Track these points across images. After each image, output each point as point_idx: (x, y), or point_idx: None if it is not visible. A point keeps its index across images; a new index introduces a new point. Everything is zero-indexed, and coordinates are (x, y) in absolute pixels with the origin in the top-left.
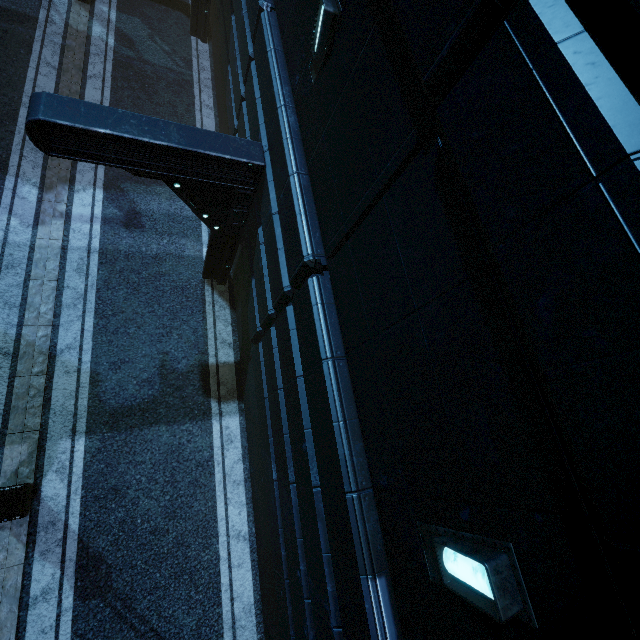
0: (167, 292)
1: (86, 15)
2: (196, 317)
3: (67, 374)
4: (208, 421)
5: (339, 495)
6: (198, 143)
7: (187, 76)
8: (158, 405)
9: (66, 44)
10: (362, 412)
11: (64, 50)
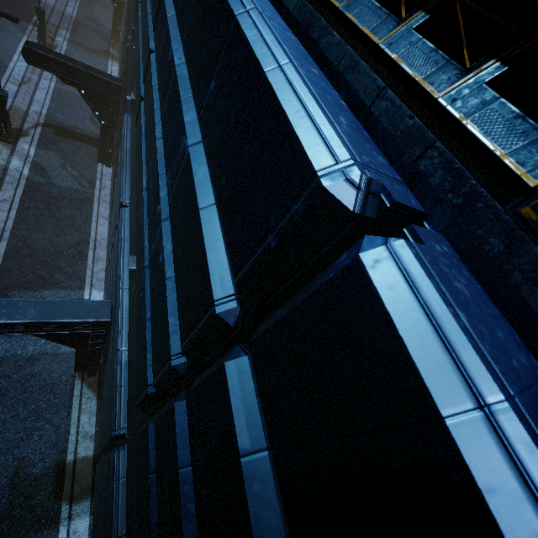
0: (35, 392)
1: (7, 152)
2: (61, 413)
3: None
4: (55, 529)
5: None
6: (52, 314)
7: (89, 194)
8: (2, 521)
9: None
10: None
11: None
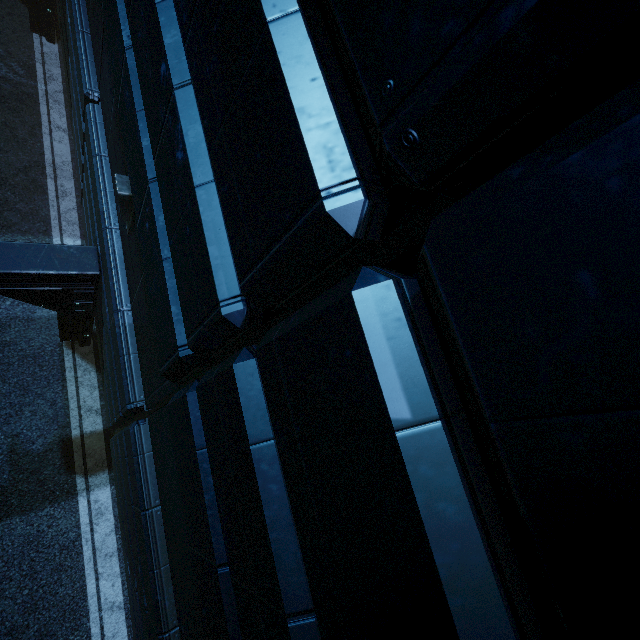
0: (14, 364)
1: None
2: (54, 387)
3: None
4: (73, 499)
5: (155, 633)
6: (12, 262)
7: (29, 88)
8: (8, 496)
9: None
10: (171, 565)
11: None
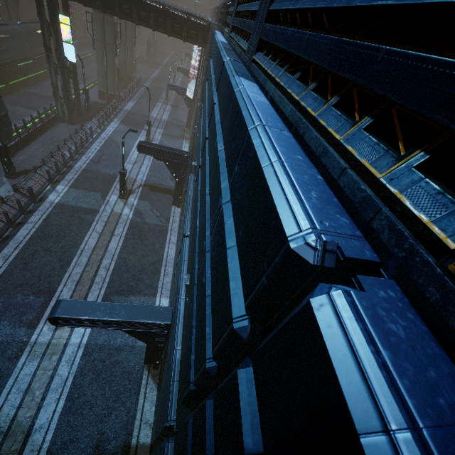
0: (118, 376)
1: (123, 204)
2: (132, 398)
3: (31, 452)
4: None
5: None
6: (134, 315)
7: (165, 227)
8: None
9: (108, 220)
10: None
11: (106, 223)
